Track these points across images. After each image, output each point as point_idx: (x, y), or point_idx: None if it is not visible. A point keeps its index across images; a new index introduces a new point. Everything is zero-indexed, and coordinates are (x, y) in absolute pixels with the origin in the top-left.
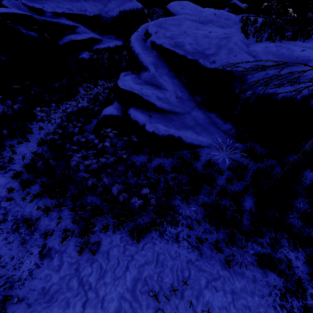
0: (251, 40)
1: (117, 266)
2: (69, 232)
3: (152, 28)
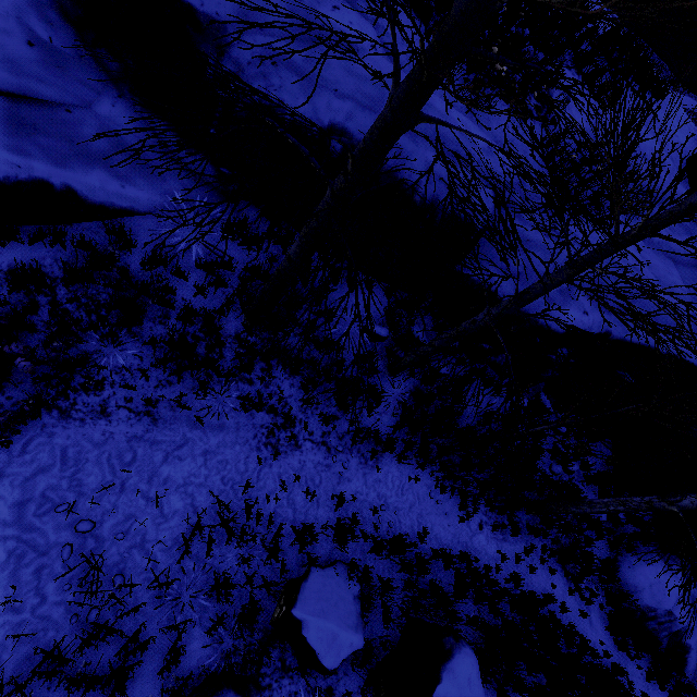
0: None
1: None
2: None
3: None
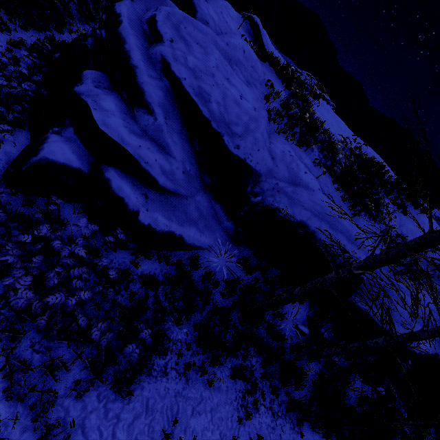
0: (272, 126)
1: (100, 439)
2: (4, 419)
3: (166, 25)
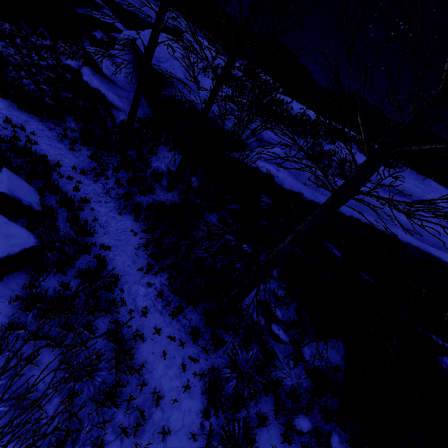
0: (203, 74)
1: None
2: None
3: (144, 32)
